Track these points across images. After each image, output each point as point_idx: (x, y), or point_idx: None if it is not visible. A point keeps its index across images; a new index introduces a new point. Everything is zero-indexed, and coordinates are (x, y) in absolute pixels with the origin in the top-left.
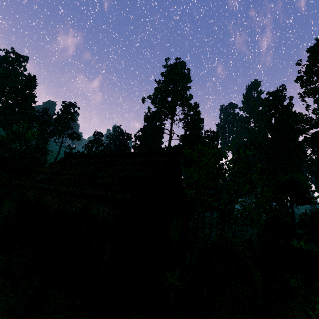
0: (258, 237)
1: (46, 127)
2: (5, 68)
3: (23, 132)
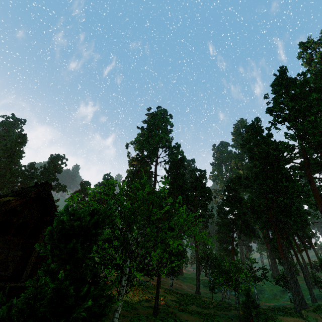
0: (243, 307)
1: (30, 181)
2: (1, 130)
3: (3, 188)
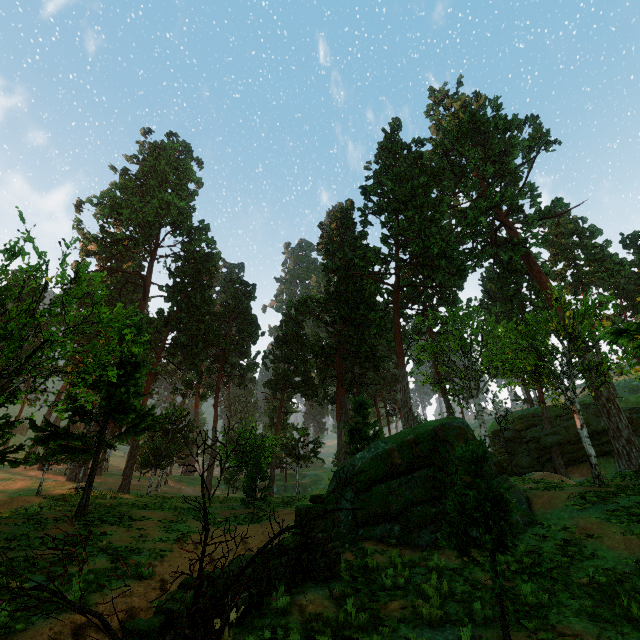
0: (245, 481)
1: None
2: None
3: None
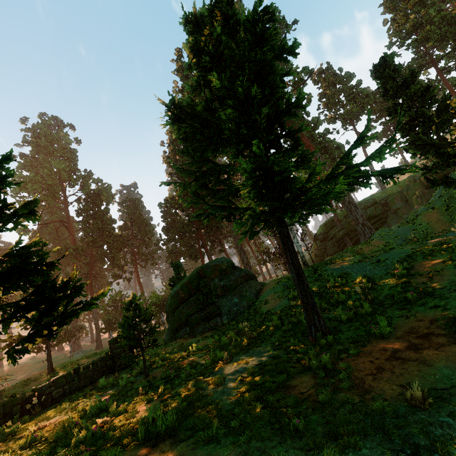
0: None
1: None
2: None
3: None
